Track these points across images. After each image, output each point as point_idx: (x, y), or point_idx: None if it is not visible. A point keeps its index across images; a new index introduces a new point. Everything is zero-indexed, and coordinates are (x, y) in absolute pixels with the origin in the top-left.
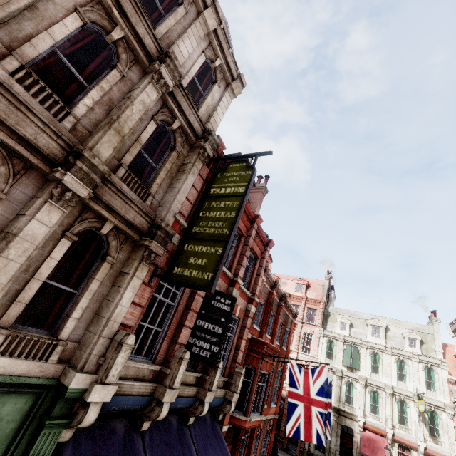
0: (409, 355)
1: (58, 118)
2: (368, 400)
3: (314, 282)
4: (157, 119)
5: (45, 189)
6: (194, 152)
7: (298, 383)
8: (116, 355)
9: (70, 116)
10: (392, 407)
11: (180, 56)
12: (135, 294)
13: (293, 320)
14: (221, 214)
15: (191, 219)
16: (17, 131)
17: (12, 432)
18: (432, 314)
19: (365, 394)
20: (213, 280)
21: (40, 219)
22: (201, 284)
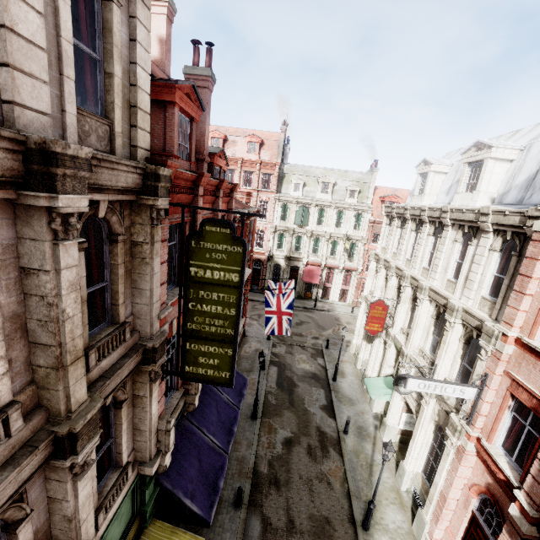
0: (348, 207)
1: (3, 436)
2: (311, 246)
3: (268, 137)
4: (80, 244)
5: (58, 472)
6: (141, 216)
7: (272, 305)
8: (168, 438)
9: (11, 416)
10: (327, 247)
11: (34, 57)
12: (157, 397)
13: (256, 218)
14: (218, 309)
15: (179, 312)
16: (2, 508)
17: (130, 505)
18: (375, 164)
19: (310, 242)
20: (232, 380)
21: (82, 488)
22: (222, 382)
